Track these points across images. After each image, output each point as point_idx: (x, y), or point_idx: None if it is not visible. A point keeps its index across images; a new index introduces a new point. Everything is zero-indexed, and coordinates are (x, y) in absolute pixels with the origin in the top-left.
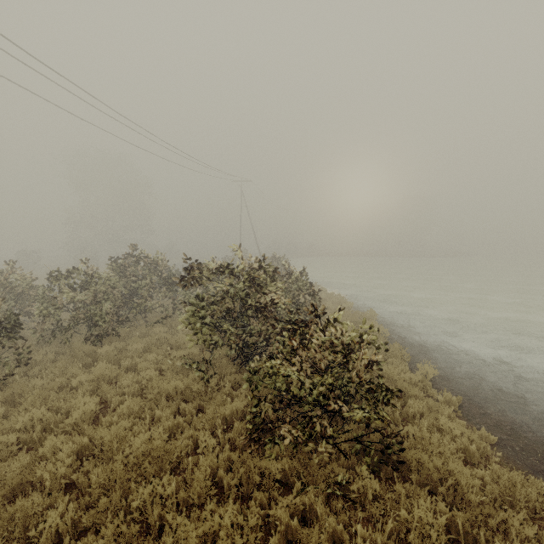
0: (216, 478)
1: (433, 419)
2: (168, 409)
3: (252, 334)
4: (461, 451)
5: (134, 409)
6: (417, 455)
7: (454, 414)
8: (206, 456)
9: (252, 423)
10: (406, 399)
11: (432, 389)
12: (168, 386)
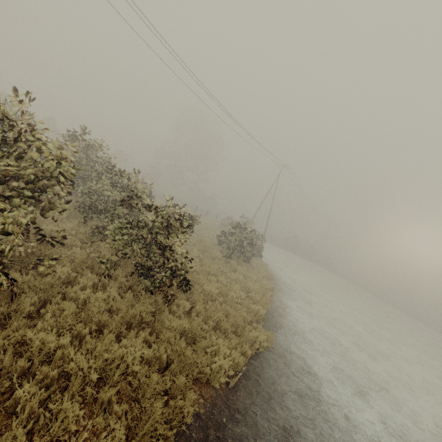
0: None
1: None
2: None
3: None
4: None
5: None
6: None
7: None
8: None
9: None
10: None
11: None
12: None
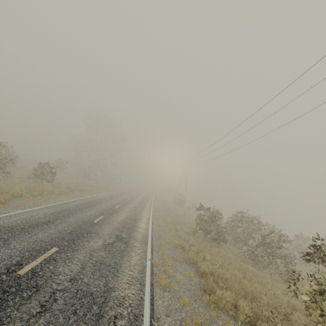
0: None
1: None
2: None
3: None
4: None
5: None
6: None
7: None
8: None
9: None
10: None
11: None
12: None
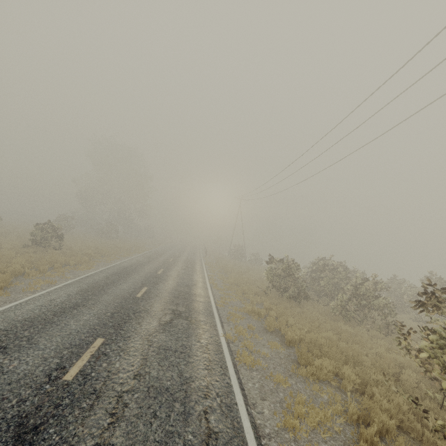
0: None
1: None
2: None
3: None
4: None
5: None
6: None
7: None
8: None
9: None
10: None
11: None
12: None
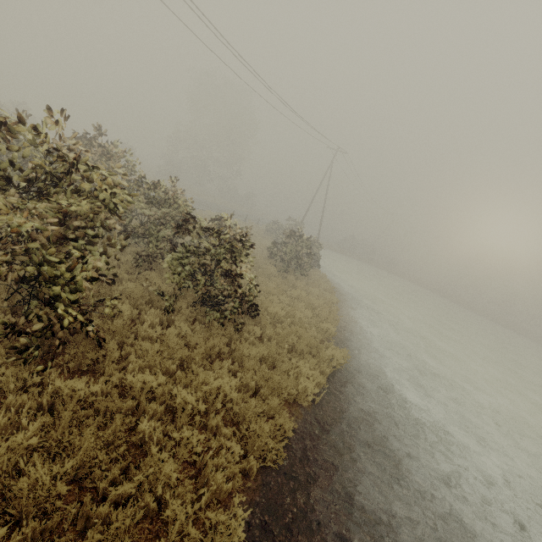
0: None
1: None
2: None
3: None
4: None
5: None
6: None
7: None
8: None
9: None
10: None
11: None
12: None
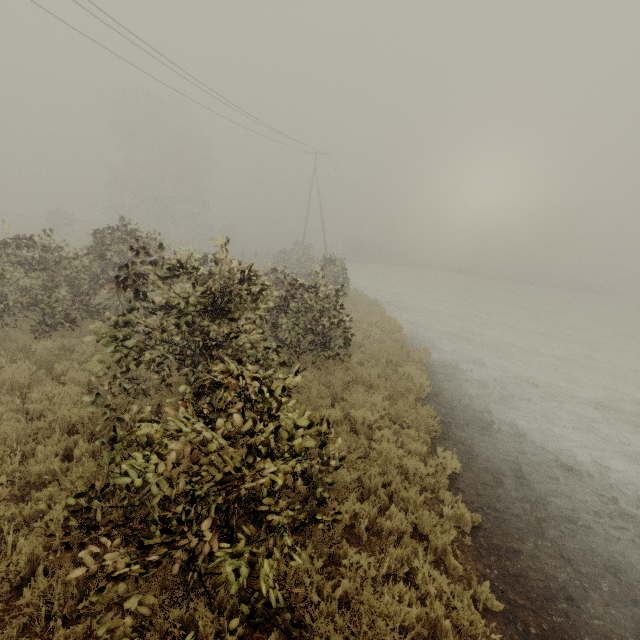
0: (5, 588)
1: (410, 550)
2: (54, 447)
3: (195, 364)
4: (430, 620)
5: (12, 437)
6: (327, 629)
7: (450, 547)
8: (28, 541)
9: (128, 501)
10: (396, 499)
11: (444, 491)
12: (67, 415)
